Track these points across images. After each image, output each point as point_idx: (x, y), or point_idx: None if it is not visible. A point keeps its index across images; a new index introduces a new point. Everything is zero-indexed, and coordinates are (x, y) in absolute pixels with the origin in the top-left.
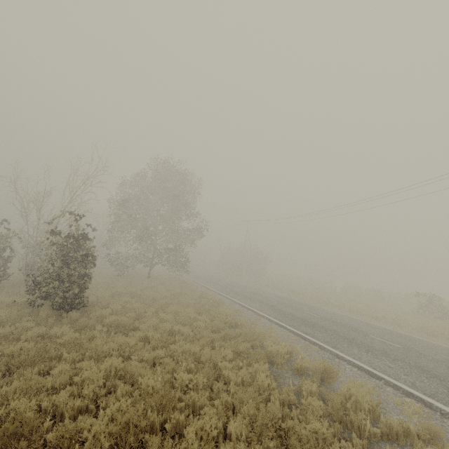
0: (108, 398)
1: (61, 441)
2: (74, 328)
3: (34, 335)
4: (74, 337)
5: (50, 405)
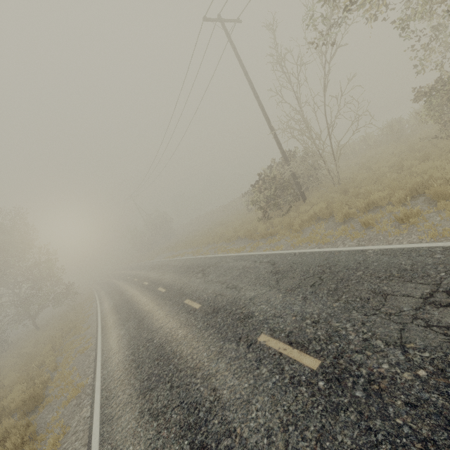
0: None
1: None
2: None
3: None
4: None
5: None
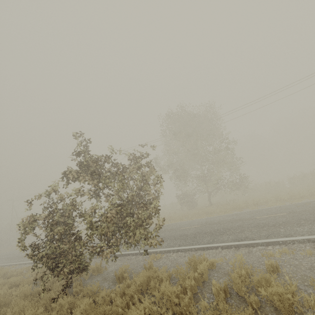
0: None
1: None
2: None
3: None
4: None
5: None
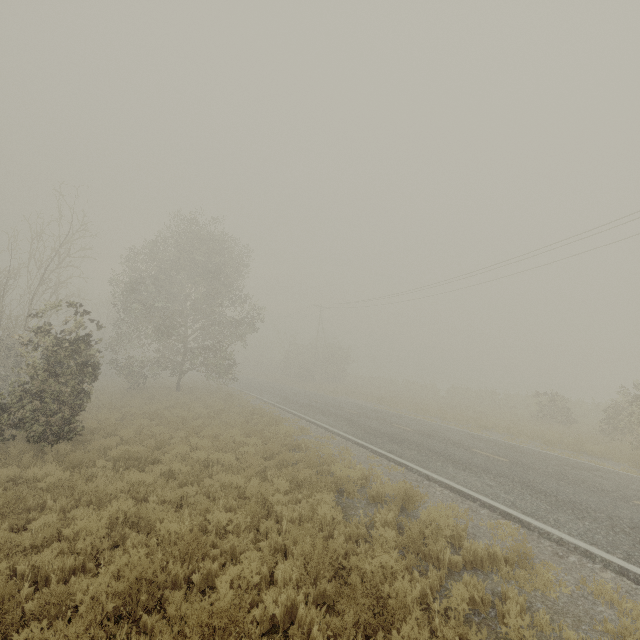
0: (114, 553)
1: (46, 610)
2: (63, 466)
3: (2, 480)
4: (62, 479)
5: (29, 568)
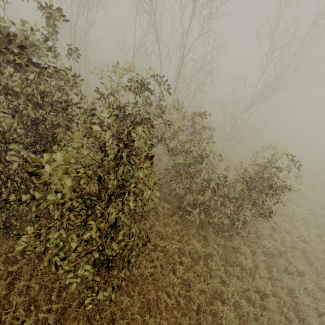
0: None
1: None
2: None
3: None
4: None
5: None
